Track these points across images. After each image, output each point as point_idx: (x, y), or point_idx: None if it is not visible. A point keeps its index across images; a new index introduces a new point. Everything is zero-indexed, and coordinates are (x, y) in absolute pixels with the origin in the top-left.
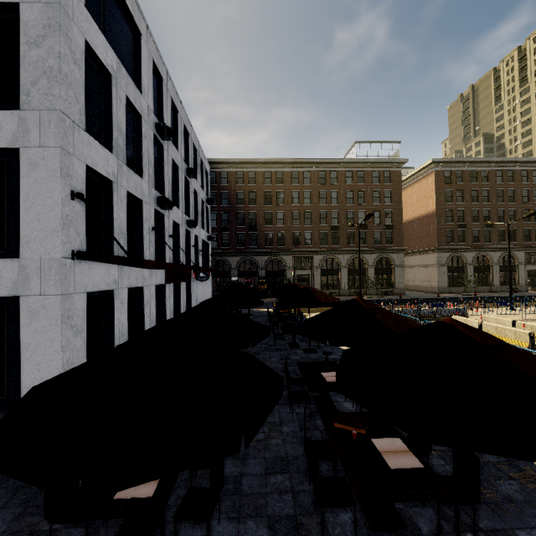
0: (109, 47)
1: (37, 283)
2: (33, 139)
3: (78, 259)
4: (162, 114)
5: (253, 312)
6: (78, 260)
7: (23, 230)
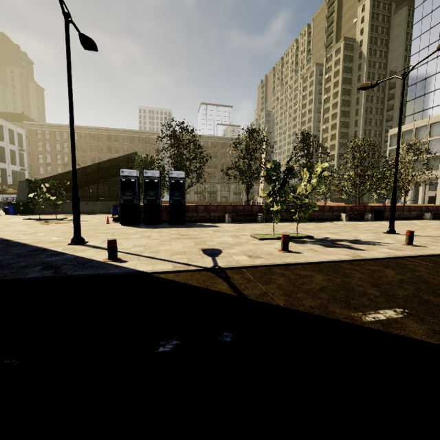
0: None
1: None
2: None
3: None
4: None
5: None
6: None
7: None
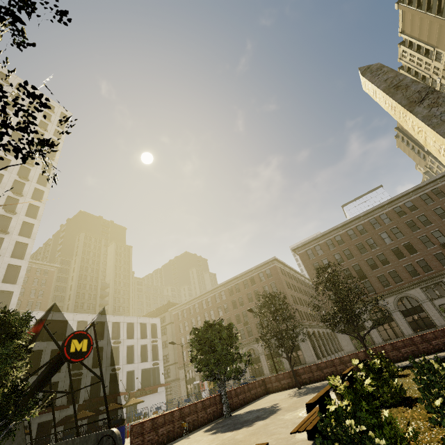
0: (43, 342)
1: None
2: None
3: None
4: None
5: None
6: None
7: None
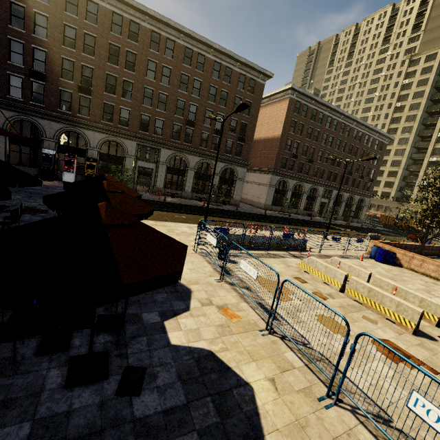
0: None
1: None
2: None
3: None
4: None
5: None
6: None
7: None
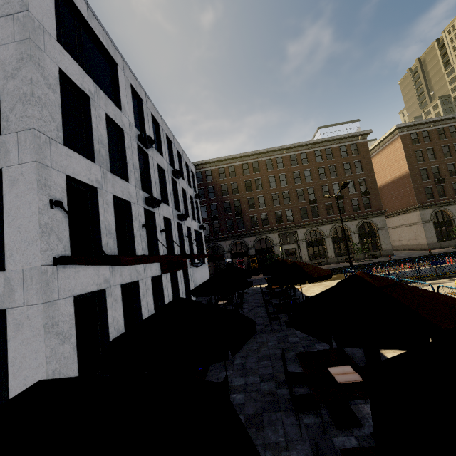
0: (85, 74)
1: (20, 294)
2: (12, 158)
3: (61, 264)
4: (144, 127)
5: (248, 290)
6: (61, 266)
7: (6, 244)
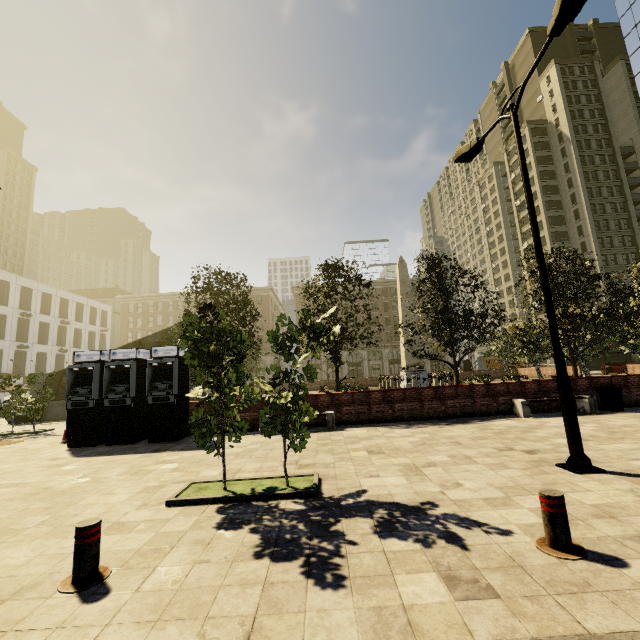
0: None
1: None
2: None
3: None
4: (31, 305)
5: None
6: None
7: None
